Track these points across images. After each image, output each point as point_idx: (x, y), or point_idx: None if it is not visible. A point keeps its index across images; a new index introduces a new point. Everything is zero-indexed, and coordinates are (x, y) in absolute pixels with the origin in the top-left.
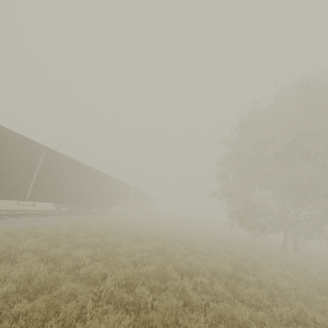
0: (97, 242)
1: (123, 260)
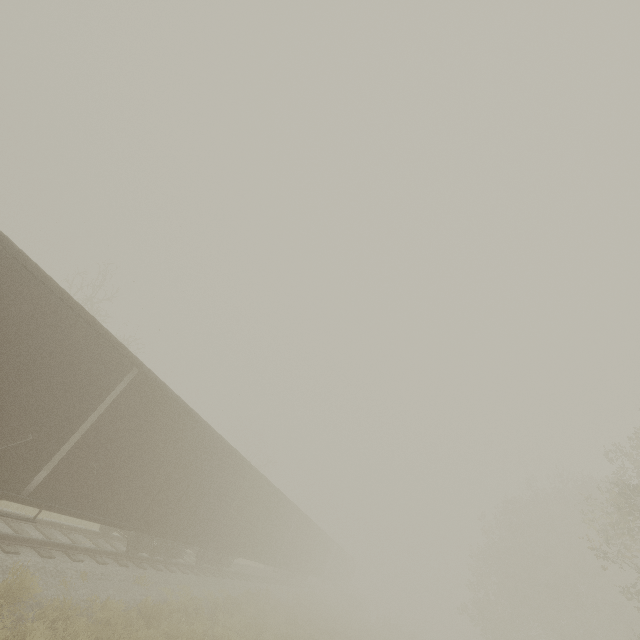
0: None
1: None
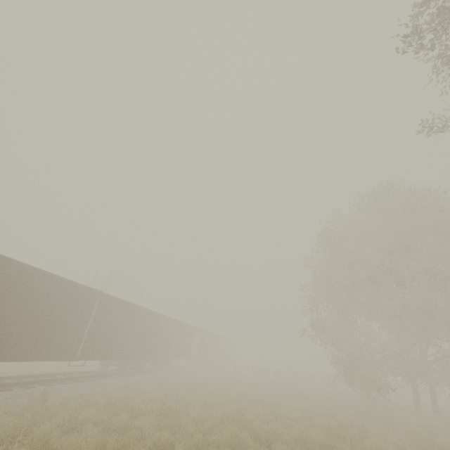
0: (158, 409)
1: (190, 428)
